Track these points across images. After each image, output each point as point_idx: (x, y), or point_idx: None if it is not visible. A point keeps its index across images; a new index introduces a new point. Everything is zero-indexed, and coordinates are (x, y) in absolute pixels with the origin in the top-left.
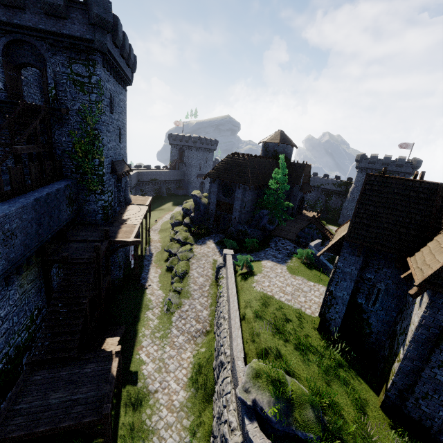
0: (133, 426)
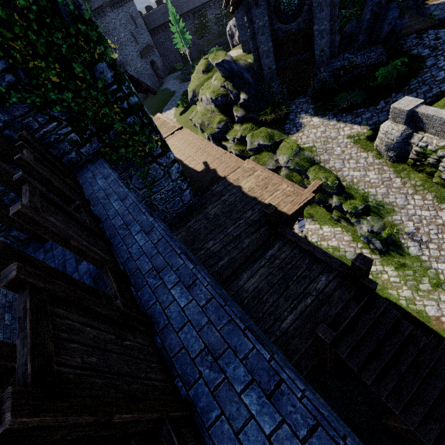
0: None
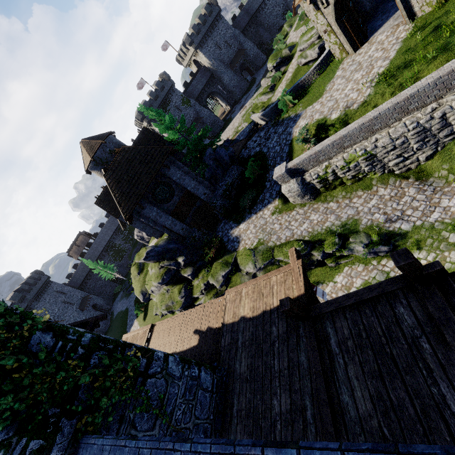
0: None
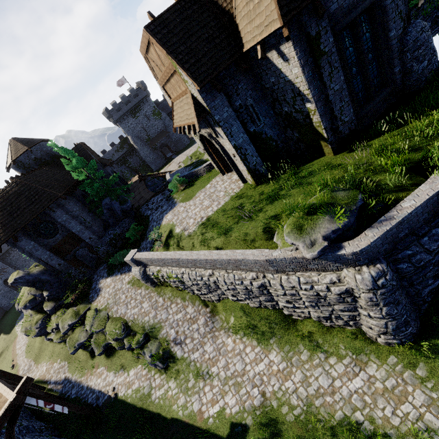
0: (299, 436)
